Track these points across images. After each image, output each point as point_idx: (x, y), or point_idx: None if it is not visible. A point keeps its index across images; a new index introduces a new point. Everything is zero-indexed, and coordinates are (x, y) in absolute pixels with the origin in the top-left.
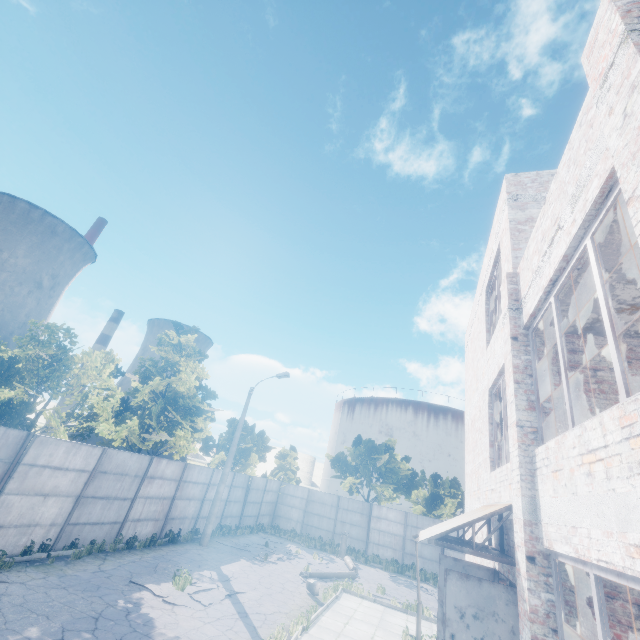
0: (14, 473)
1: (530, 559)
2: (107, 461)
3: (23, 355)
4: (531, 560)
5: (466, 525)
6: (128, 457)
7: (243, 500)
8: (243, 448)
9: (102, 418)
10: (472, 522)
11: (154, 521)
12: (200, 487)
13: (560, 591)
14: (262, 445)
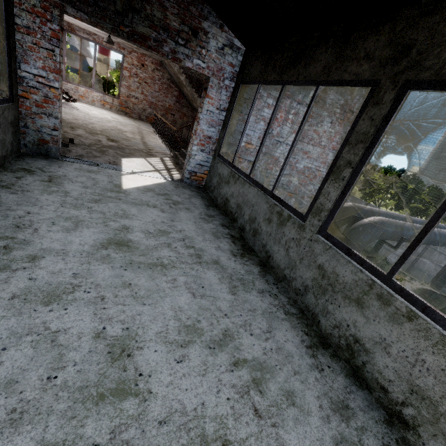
0: None
1: None
2: None
3: (115, 77)
4: None
5: None
6: None
7: None
8: None
9: None
10: None
11: None
12: None
13: None
14: None
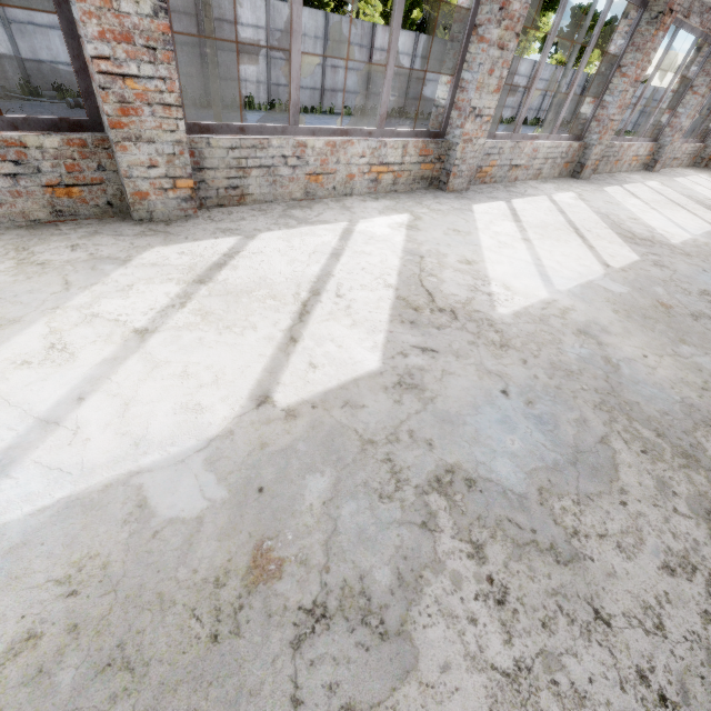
0: None
1: None
2: None
3: None
4: None
5: None
6: None
7: (577, 99)
8: (585, 44)
9: None
10: None
11: (511, 109)
12: (543, 84)
13: None
14: (609, 37)
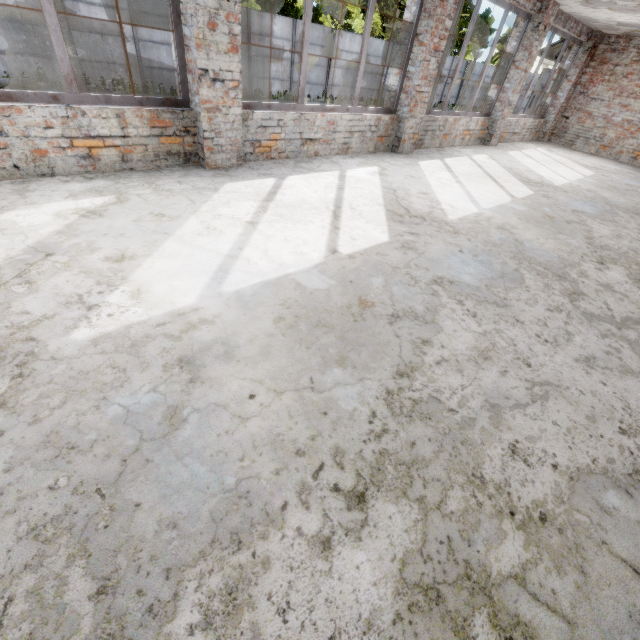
0: (332, 55)
1: (569, 48)
2: (369, 47)
3: None
4: (569, 49)
5: (560, 42)
6: (379, 44)
7: (459, 84)
8: (464, 34)
9: (354, 15)
10: (564, 40)
11: None
12: None
13: (572, 59)
14: (485, 28)
